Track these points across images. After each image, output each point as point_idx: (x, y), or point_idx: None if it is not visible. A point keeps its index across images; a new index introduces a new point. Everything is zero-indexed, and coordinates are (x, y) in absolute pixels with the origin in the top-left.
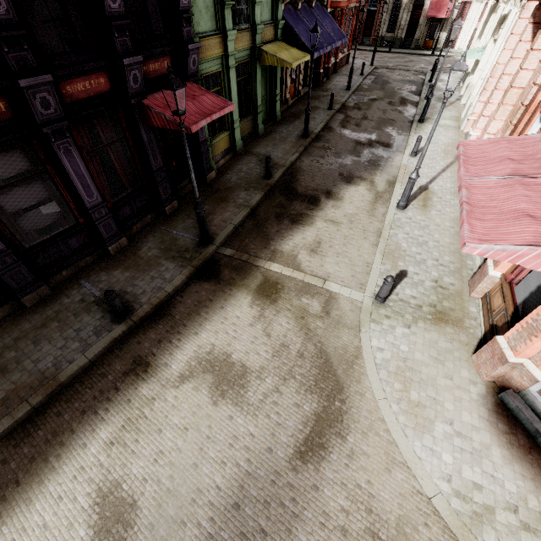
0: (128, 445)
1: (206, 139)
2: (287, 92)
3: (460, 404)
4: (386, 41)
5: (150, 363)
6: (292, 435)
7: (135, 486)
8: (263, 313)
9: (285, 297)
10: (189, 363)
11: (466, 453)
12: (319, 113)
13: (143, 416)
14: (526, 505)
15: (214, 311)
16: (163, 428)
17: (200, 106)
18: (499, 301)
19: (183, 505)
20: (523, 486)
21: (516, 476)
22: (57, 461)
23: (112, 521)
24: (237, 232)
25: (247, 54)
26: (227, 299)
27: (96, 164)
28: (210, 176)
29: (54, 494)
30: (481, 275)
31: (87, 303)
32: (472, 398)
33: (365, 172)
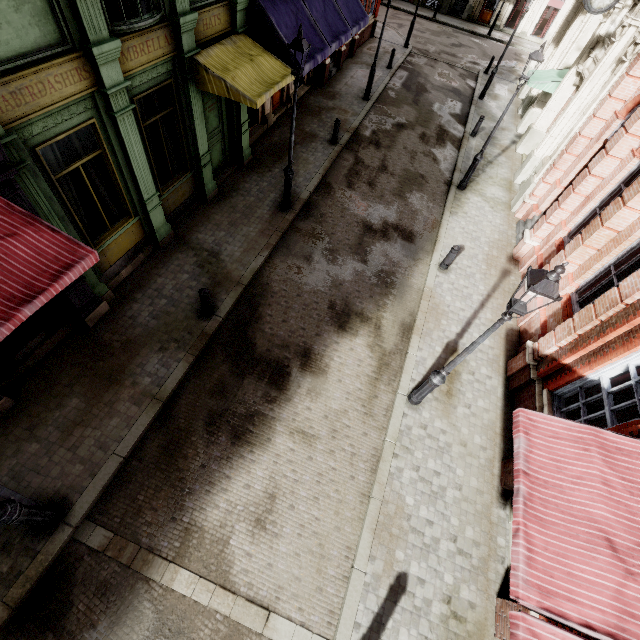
0: None
1: None
2: (267, 105)
3: None
4: None
5: None
6: None
7: None
8: None
9: None
10: None
11: None
12: (315, 151)
13: None
14: None
15: None
16: None
17: None
18: None
19: None
20: None
21: None
22: None
23: None
24: (126, 473)
25: (165, 70)
26: None
27: None
28: (96, 313)
29: None
30: None
31: None
32: None
33: (370, 300)
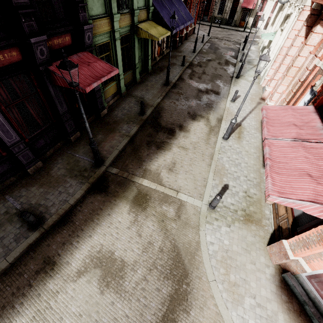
0: None
1: (100, 88)
2: (156, 53)
3: (259, 282)
4: (217, 20)
5: (56, 262)
6: (154, 314)
7: None
8: (136, 218)
9: (151, 206)
10: (84, 260)
11: (263, 319)
12: (175, 68)
13: (49, 307)
14: None
15: (103, 218)
16: (64, 316)
17: (93, 71)
18: (283, 211)
19: None
20: None
21: None
22: None
23: None
24: (120, 155)
25: (128, 29)
26: (113, 208)
27: (15, 112)
28: (103, 112)
29: None
30: None
31: (10, 215)
32: (267, 277)
33: (204, 111)
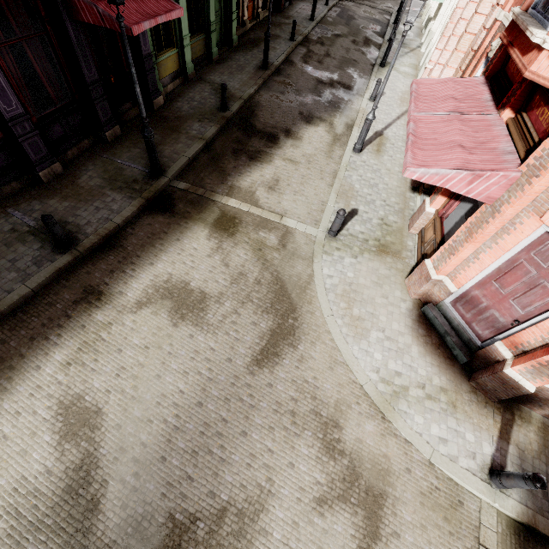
0: (87, 364)
1: (151, 53)
2: (245, 12)
3: (391, 317)
4: None
5: (104, 292)
6: (249, 348)
7: (99, 397)
8: (221, 245)
9: (243, 231)
10: (146, 290)
11: (392, 351)
12: (279, 43)
13: (100, 339)
14: (431, 383)
15: (169, 243)
16: (123, 348)
17: (142, 4)
18: (431, 233)
19: (148, 407)
20: (431, 371)
21: (427, 364)
22: (9, 383)
23: (78, 426)
24: (191, 166)
25: None
26: (183, 232)
27: (10, 63)
28: (158, 101)
29: (10, 410)
30: (419, 212)
31: (20, 233)
32: (402, 312)
33: (325, 113)
